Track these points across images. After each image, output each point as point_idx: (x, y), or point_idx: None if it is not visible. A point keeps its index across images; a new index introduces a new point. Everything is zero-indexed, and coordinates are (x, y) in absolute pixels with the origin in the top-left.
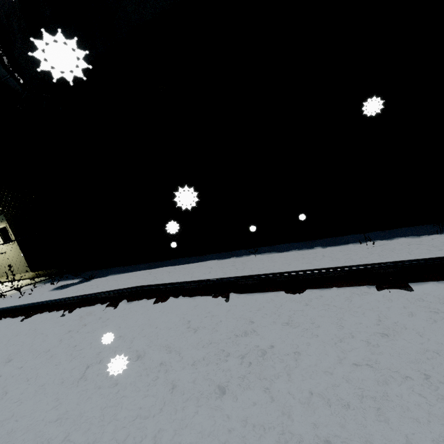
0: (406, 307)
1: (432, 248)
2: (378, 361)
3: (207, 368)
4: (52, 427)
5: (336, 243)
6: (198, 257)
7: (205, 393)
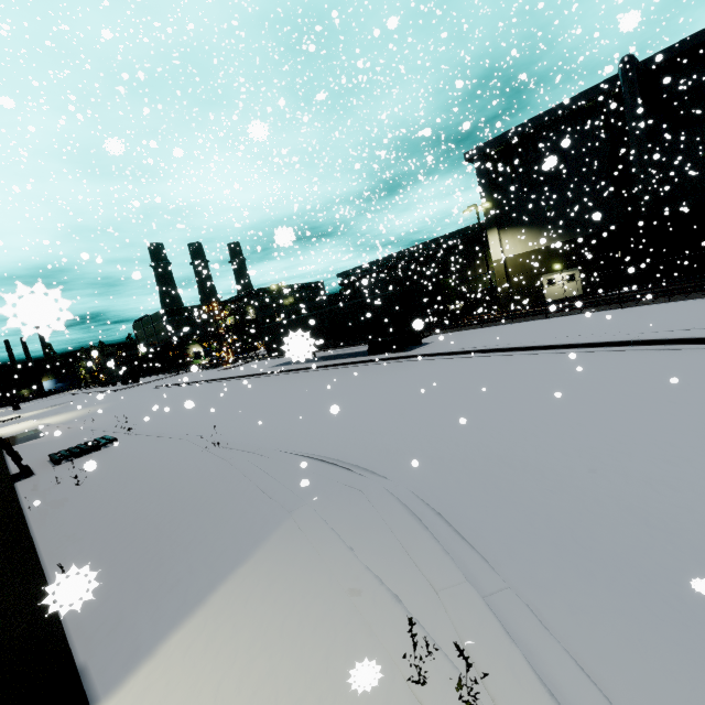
0: None
1: None
2: None
3: None
4: None
5: None
6: None
7: None
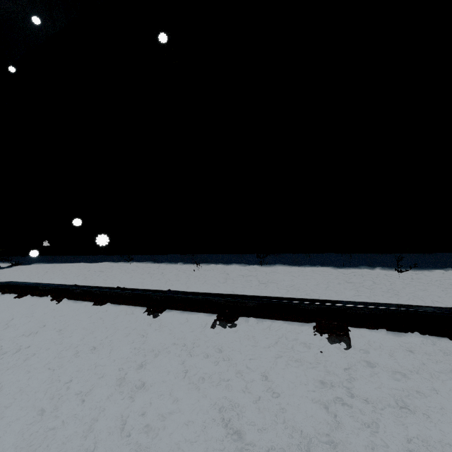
0: (138, 329)
1: (222, 280)
2: (65, 367)
3: None
4: None
5: (199, 261)
6: (107, 256)
7: None
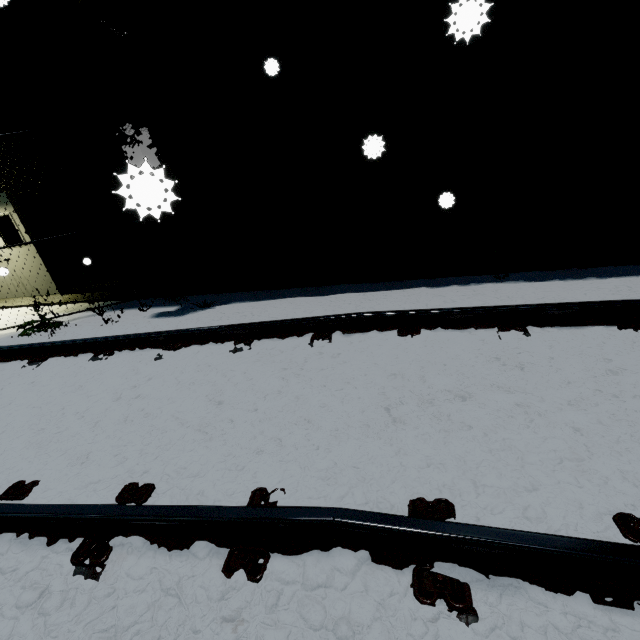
0: None
1: None
2: None
3: (599, 408)
4: (430, 474)
5: (614, 274)
6: (379, 283)
7: (634, 434)
